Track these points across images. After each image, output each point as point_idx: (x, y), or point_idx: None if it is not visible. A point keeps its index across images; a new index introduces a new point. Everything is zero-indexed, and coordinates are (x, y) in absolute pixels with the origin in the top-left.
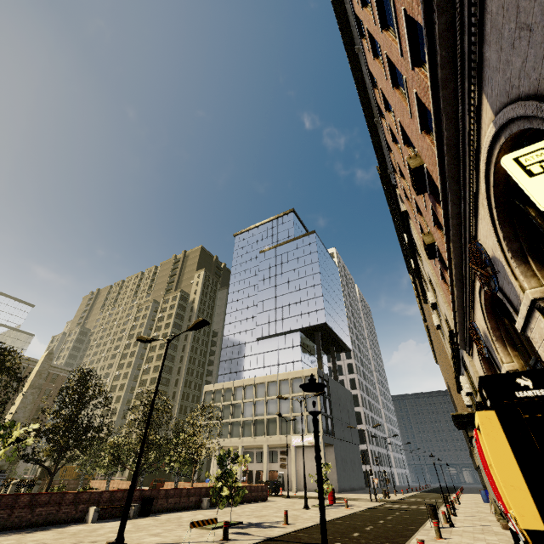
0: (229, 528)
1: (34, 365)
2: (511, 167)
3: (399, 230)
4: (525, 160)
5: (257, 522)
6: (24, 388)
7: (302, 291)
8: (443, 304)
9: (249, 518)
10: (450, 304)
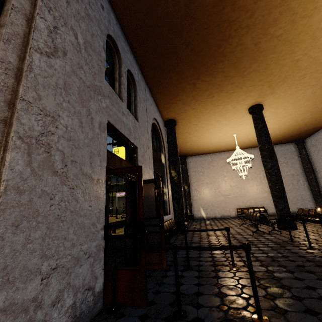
0: None
1: None
2: (113, 151)
3: None
4: (115, 150)
5: None
6: None
7: None
8: None
9: None
10: None
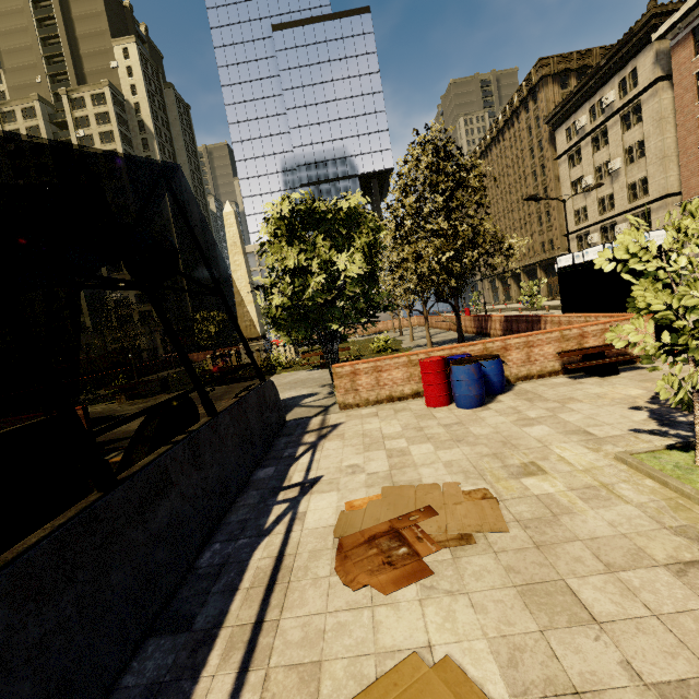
0: None
1: None
2: None
3: (596, 80)
4: None
5: None
6: (234, 256)
7: (359, 119)
8: (655, 173)
9: None
10: (691, 178)
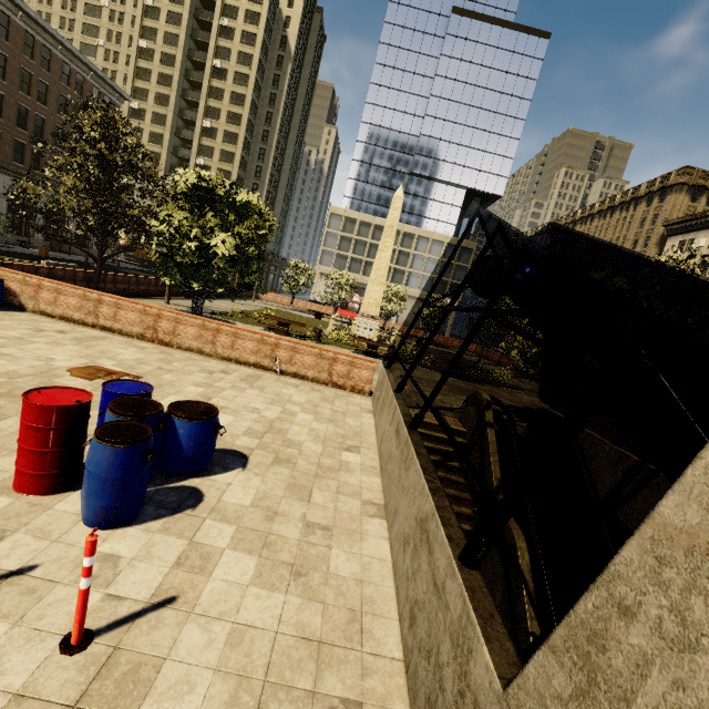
0: None
1: (78, 68)
2: None
3: None
4: None
5: None
6: (387, 237)
7: (493, 136)
8: None
9: None
10: None
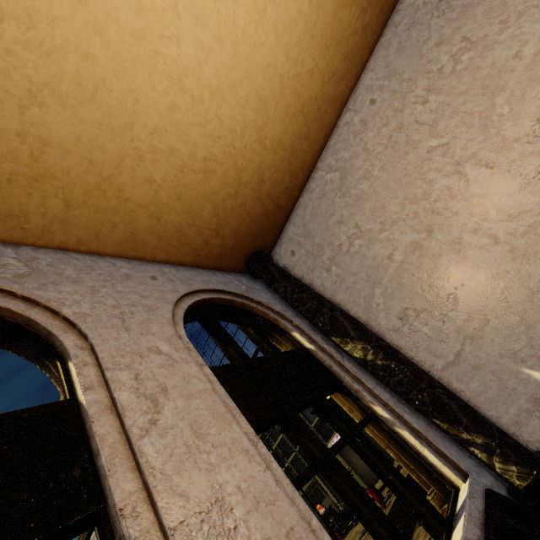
0: None
1: None
2: None
3: None
4: None
5: None
6: None
7: None
8: None
9: None
10: None
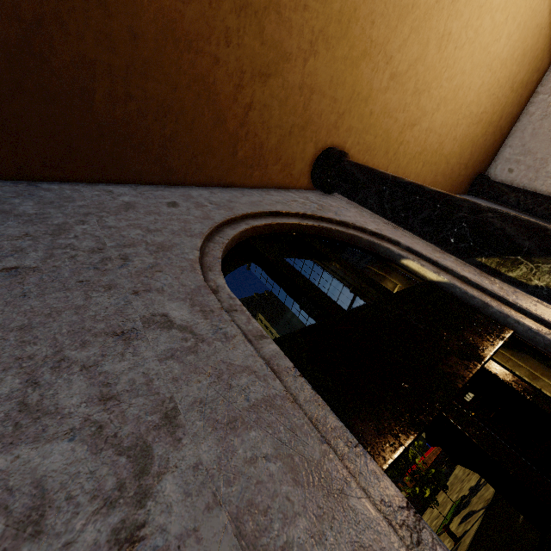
0: (458, 514)
1: None
2: None
3: None
4: None
5: (476, 482)
6: None
7: None
8: None
9: (469, 481)
10: None
